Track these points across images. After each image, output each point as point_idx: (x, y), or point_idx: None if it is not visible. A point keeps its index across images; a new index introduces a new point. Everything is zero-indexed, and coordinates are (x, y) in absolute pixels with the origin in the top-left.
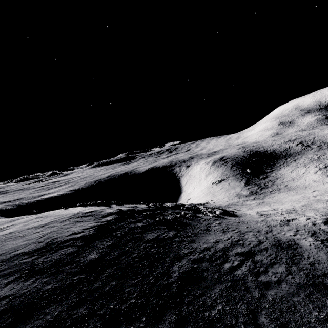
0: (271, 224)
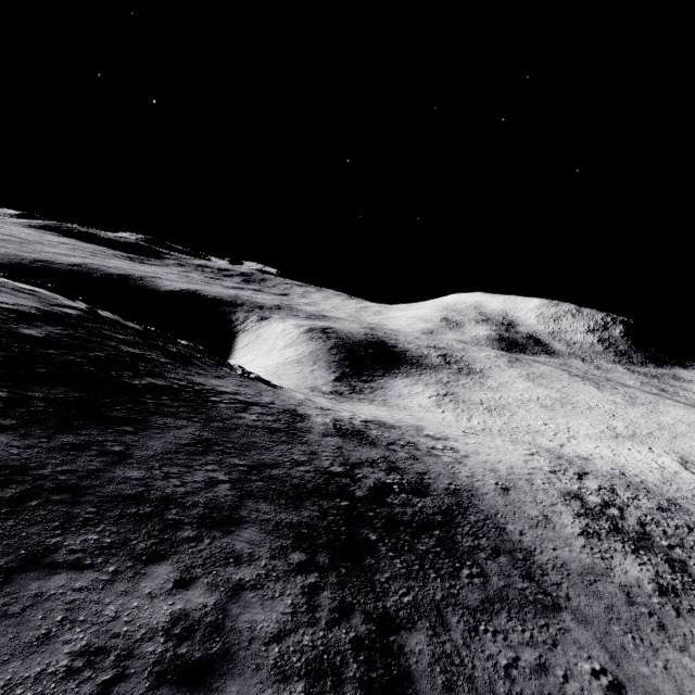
0: (306, 404)
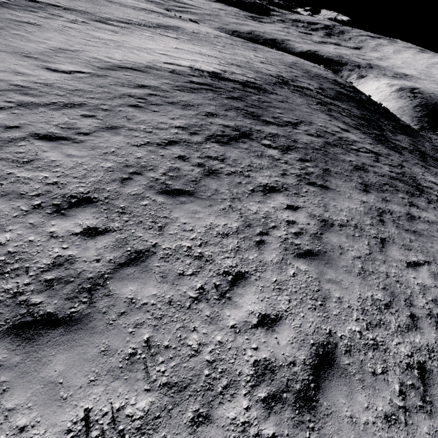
0: None
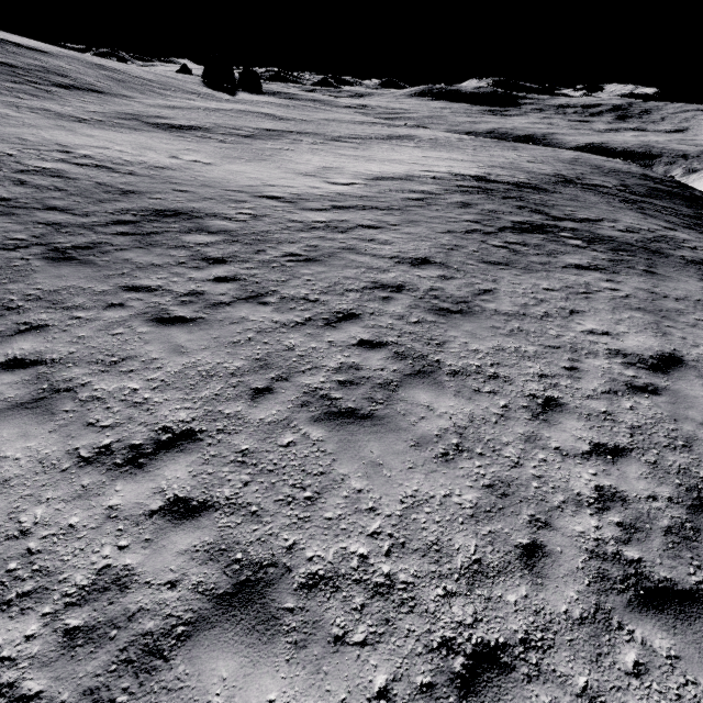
0: None
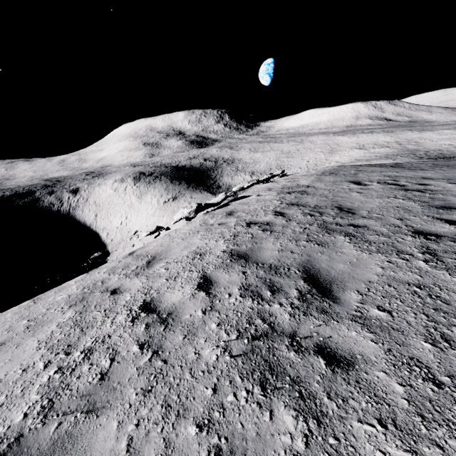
0: None
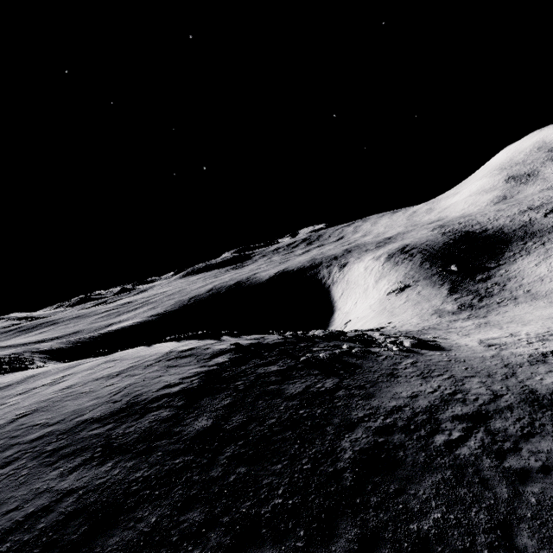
0: (511, 361)
